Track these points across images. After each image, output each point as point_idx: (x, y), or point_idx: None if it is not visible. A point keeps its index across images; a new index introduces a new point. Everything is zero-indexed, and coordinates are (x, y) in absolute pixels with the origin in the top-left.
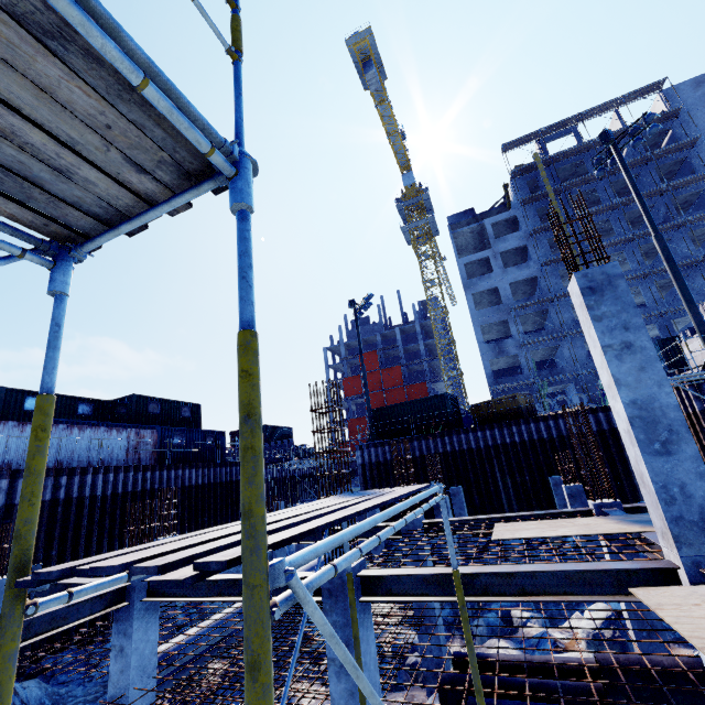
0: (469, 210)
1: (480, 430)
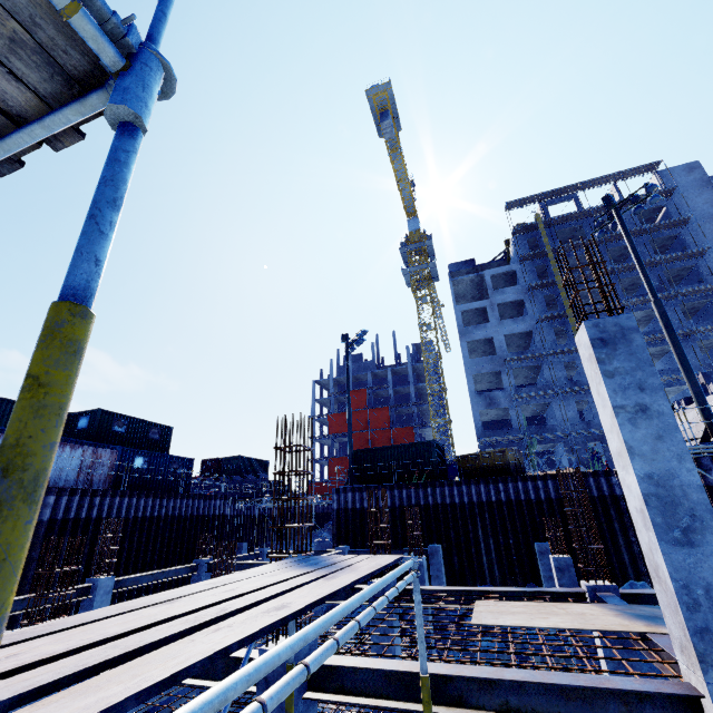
0: (470, 261)
1: (465, 484)
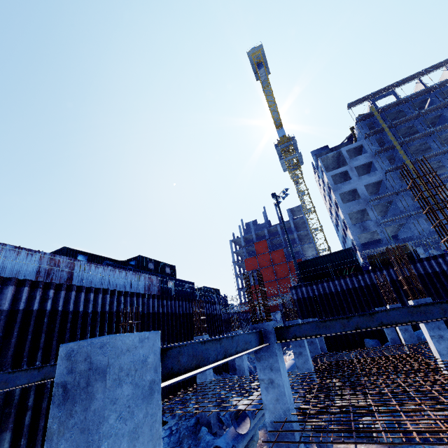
0: (325, 147)
1: (385, 269)
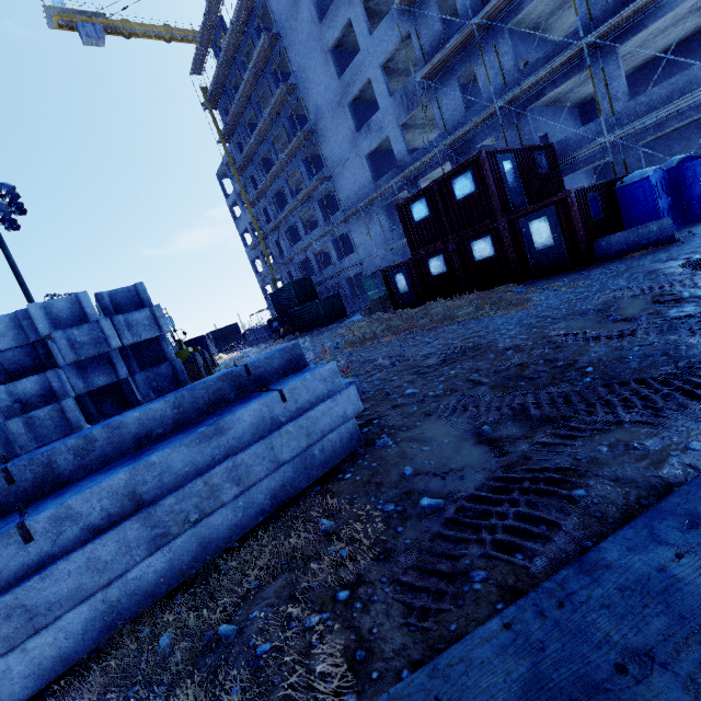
0: None
1: None
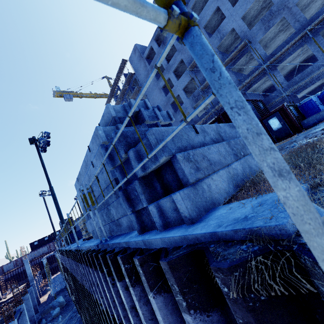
0: None
1: None
